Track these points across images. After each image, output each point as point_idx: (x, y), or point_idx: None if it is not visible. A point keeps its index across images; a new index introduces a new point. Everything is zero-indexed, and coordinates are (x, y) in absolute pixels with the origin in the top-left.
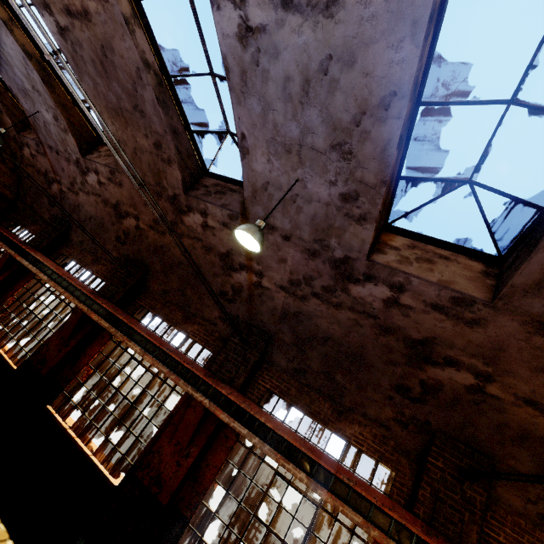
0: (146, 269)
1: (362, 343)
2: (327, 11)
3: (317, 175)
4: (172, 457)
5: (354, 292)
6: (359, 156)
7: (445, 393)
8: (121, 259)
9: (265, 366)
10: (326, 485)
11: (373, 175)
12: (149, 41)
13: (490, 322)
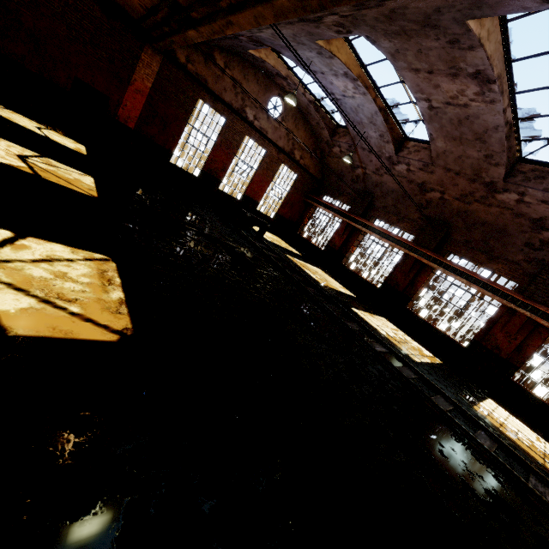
0: (449, 226)
1: None
2: None
3: None
4: (504, 338)
5: None
6: None
7: None
8: (422, 219)
9: None
10: None
11: None
12: (512, 110)
13: None
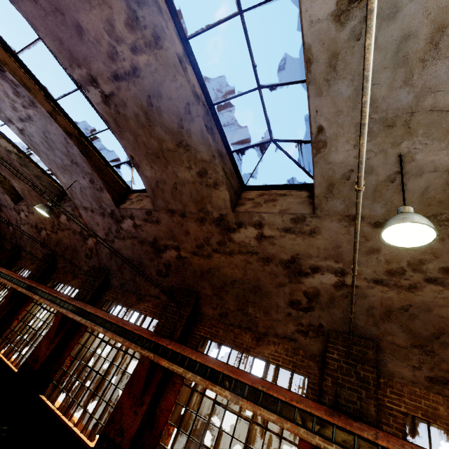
0: (55, 257)
1: (140, 255)
2: (31, 119)
3: (78, 176)
4: (46, 346)
5: (124, 228)
6: (80, 163)
7: (173, 265)
8: (44, 257)
9: (108, 288)
10: (112, 331)
11: (88, 169)
12: (8, 142)
13: (160, 218)
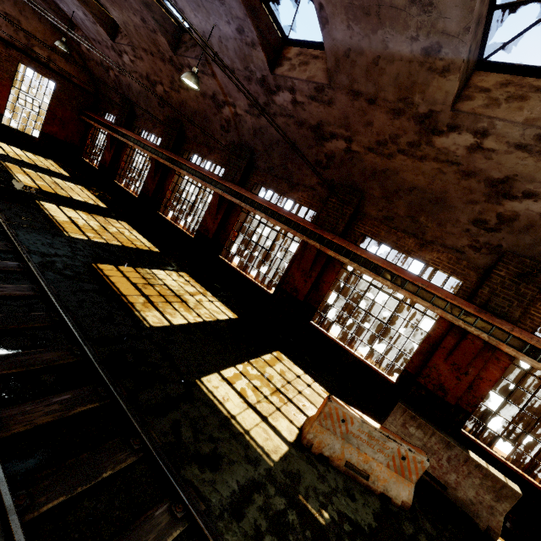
0: (181, 123)
1: (294, 139)
2: None
3: (219, 19)
4: (211, 221)
5: (277, 102)
6: (227, 0)
7: (337, 158)
8: (166, 120)
9: (254, 170)
10: (274, 218)
11: (239, 12)
12: None
13: (335, 100)
